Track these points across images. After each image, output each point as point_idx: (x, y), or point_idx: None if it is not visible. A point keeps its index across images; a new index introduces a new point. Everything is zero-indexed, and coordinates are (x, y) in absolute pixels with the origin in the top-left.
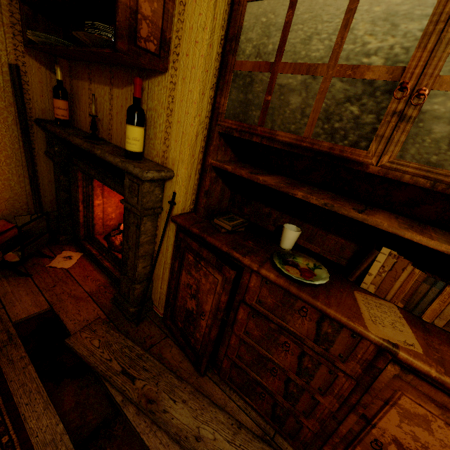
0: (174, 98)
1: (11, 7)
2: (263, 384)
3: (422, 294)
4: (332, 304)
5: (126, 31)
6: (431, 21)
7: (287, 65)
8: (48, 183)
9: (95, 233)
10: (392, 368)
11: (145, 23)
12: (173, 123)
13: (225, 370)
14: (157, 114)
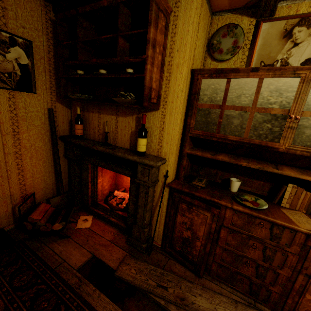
0: (164, 122)
1: (50, 79)
2: (241, 273)
3: None
4: (276, 217)
5: (148, 97)
6: (297, 93)
7: (229, 106)
8: (64, 173)
9: (98, 200)
10: None
11: (153, 91)
12: (164, 134)
13: (213, 270)
14: (153, 130)
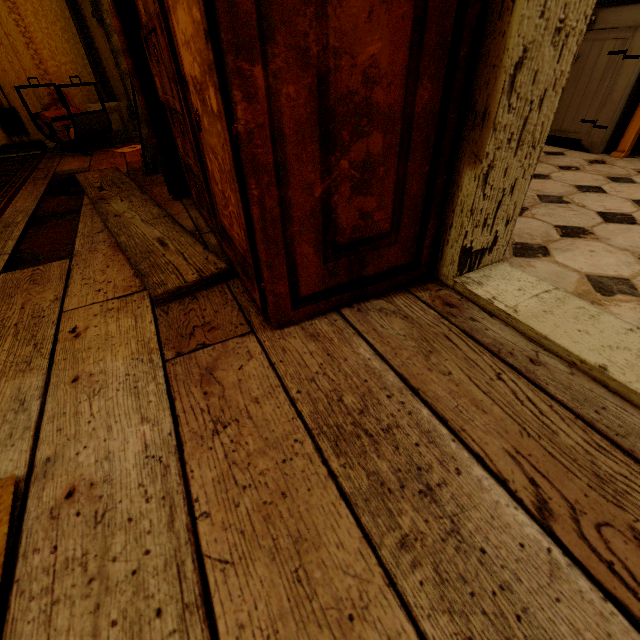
0: None
1: None
2: (189, 164)
3: None
4: None
5: None
6: None
7: None
8: (114, 68)
9: None
10: None
11: None
12: None
13: (189, 184)
14: None
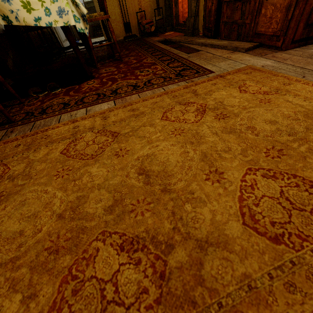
0: None
1: None
2: (234, 21)
3: None
4: None
5: None
6: None
7: None
8: (162, 2)
9: (179, 21)
10: None
11: None
12: None
13: (222, 32)
14: None
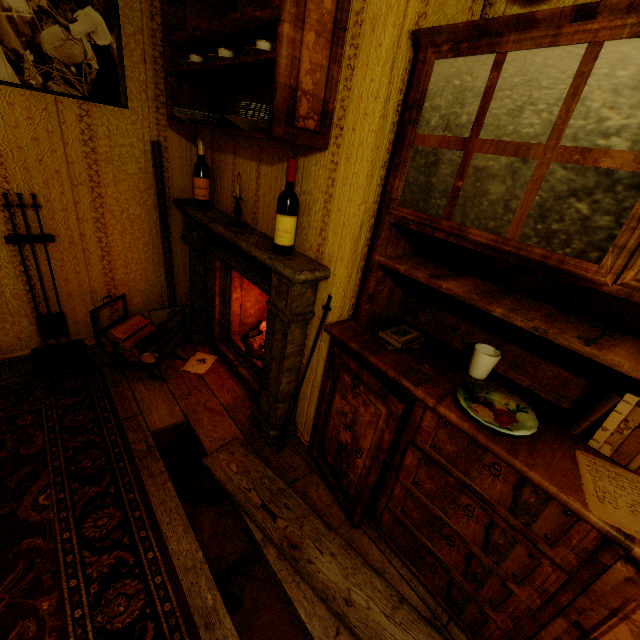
0: (334, 181)
1: (156, 78)
2: (435, 554)
3: None
4: (537, 466)
5: (284, 113)
6: None
7: (487, 142)
8: (182, 271)
9: (232, 332)
10: (623, 567)
11: (305, 99)
12: (332, 211)
13: (385, 525)
14: (313, 199)
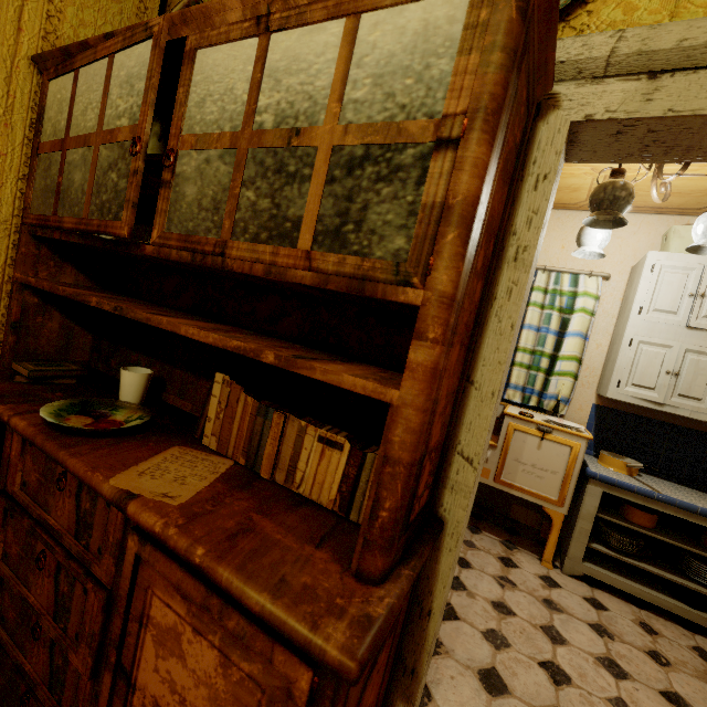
0: None
1: None
2: (24, 670)
3: (259, 436)
4: (89, 455)
5: None
6: (148, 78)
7: (72, 139)
8: None
9: None
10: (133, 541)
11: None
12: None
13: None
14: None
